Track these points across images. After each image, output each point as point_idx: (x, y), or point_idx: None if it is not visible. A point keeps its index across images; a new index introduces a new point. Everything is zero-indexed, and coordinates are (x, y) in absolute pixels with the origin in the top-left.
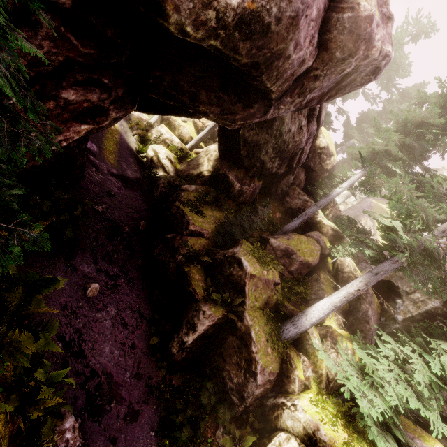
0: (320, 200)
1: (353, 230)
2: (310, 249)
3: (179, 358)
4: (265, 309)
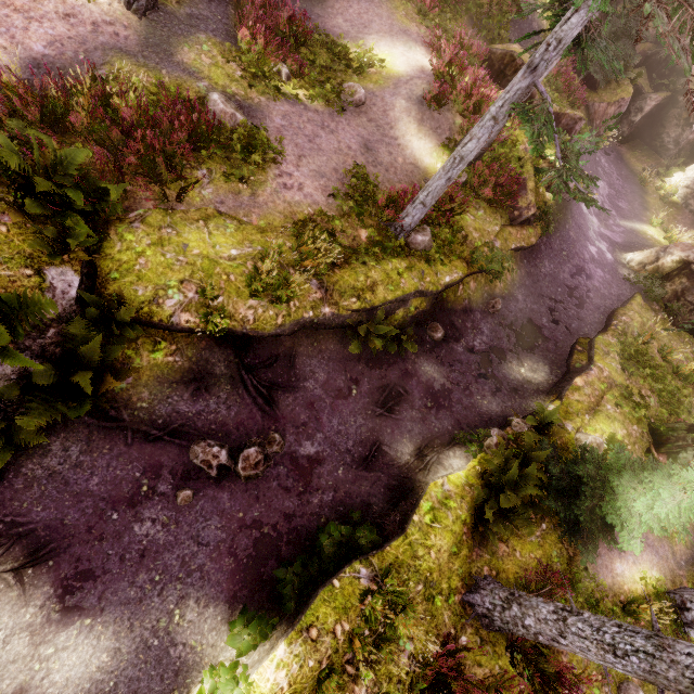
0: None
1: None
2: None
3: (628, 133)
4: None
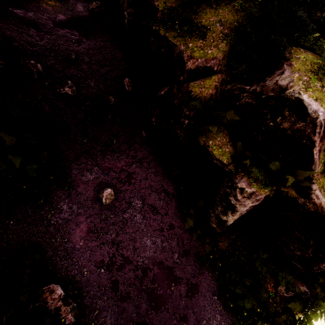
0: None
1: None
2: None
3: (220, 231)
4: None
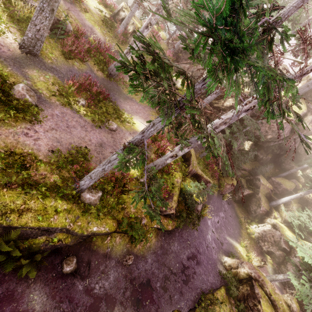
0: (298, 167)
1: (308, 180)
2: (289, 185)
3: (237, 199)
4: (265, 195)
